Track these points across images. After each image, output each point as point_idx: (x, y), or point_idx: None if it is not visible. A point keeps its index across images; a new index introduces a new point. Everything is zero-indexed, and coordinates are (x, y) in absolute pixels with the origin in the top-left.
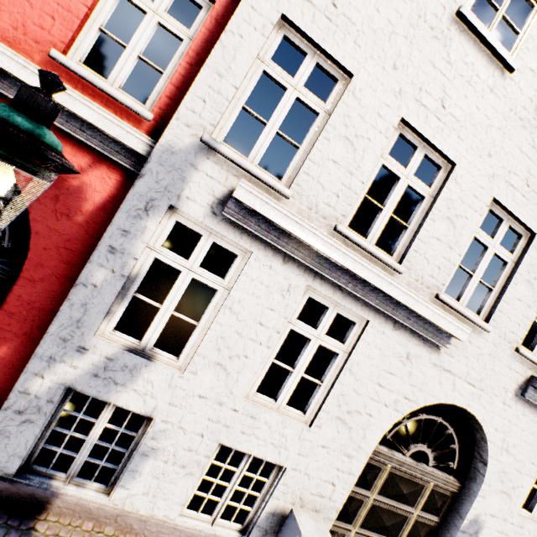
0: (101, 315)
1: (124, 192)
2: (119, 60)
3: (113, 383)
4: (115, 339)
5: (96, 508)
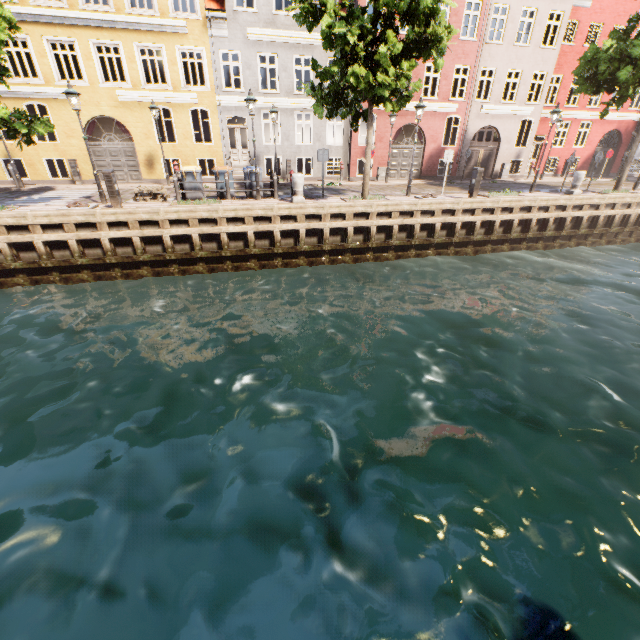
0: (639, 145)
1: (634, 125)
2: (633, 103)
3: (639, 155)
4: (639, 148)
5: (637, 174)
